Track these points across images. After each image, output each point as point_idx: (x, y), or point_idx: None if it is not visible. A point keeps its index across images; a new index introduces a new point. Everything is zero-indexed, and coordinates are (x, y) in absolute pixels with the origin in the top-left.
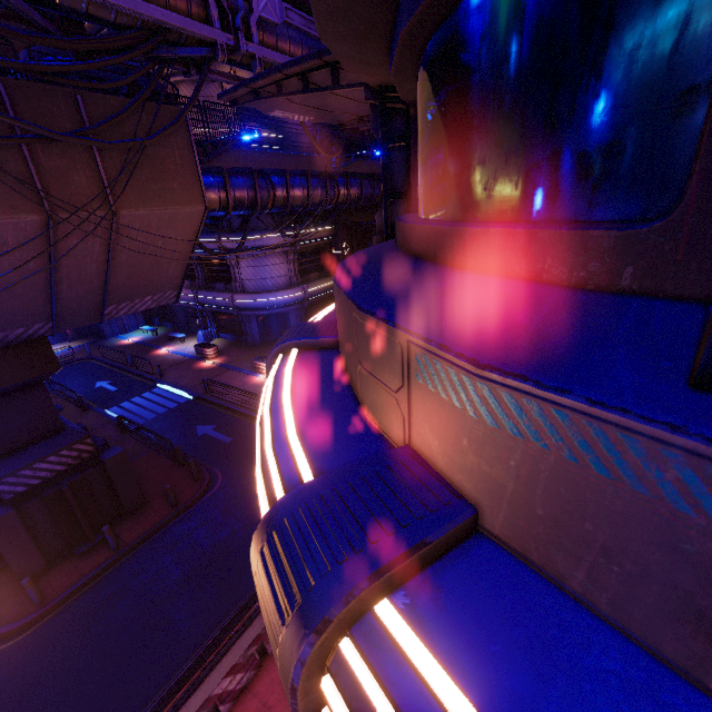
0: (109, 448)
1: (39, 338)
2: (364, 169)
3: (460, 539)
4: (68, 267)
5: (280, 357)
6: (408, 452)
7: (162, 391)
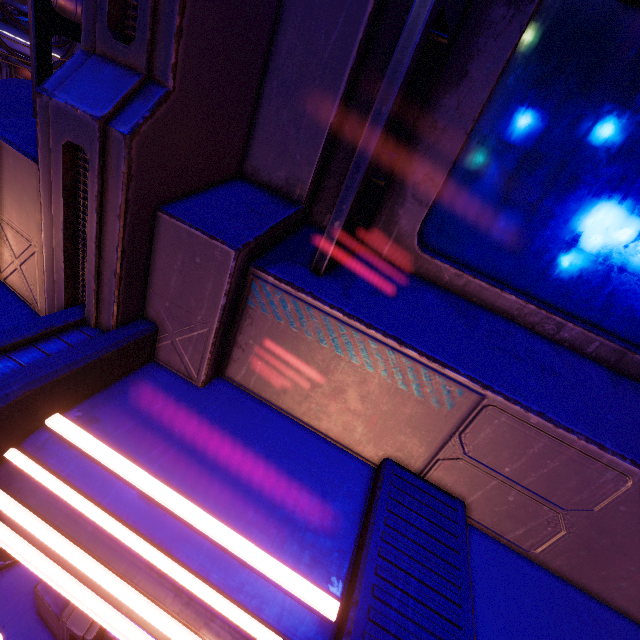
0: None
1: None
2: None
3: None
4: None
5: None
6: None
7: None
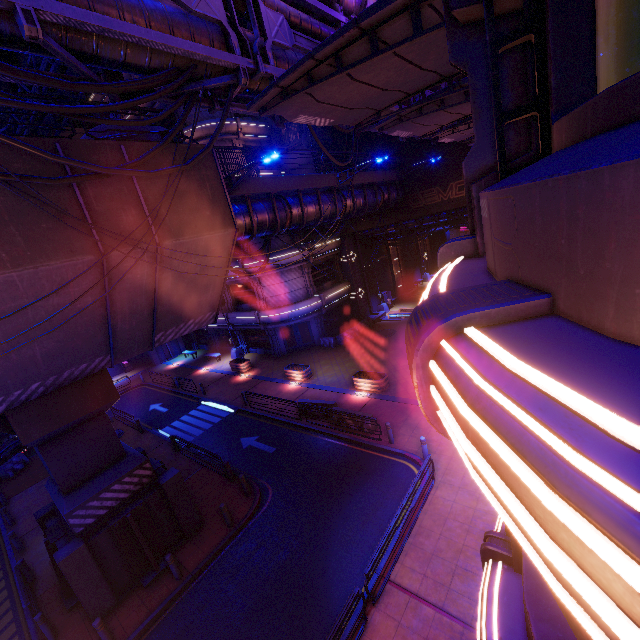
0: (166, 471)
1: (100, 371)
2: (365, 180)
3: None
4: (121, 301)
5: (449, 345)
6: None
7: (206, 407)
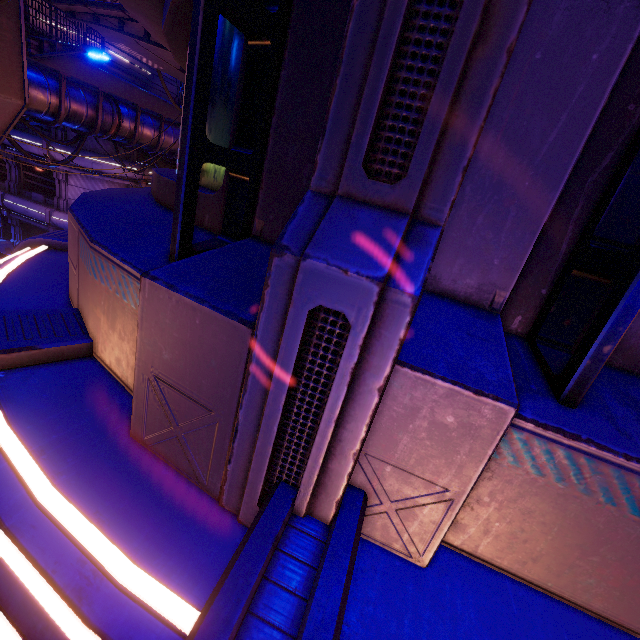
0: None
1: None
2: None
3: (74, 356)
4: None
5: (27, 249)
6: (74, 311)
7: None
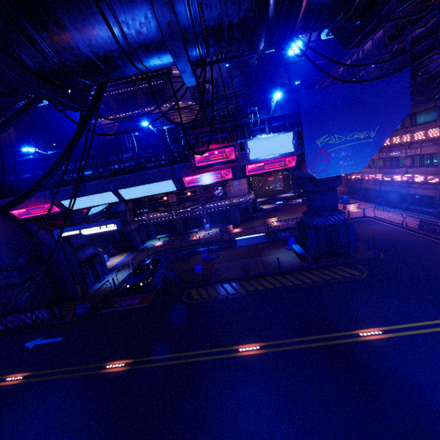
0: None
1: None
2: None
3: None
4: None
5: None
6: None
7: (243, 239)
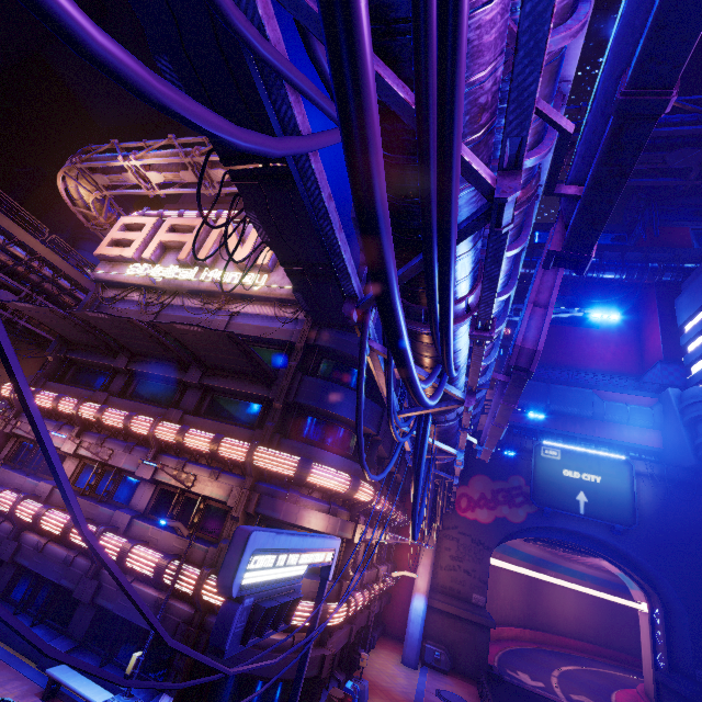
0: None
1: None
2: None
3: None
4: None
5: None
6: None
7: None
